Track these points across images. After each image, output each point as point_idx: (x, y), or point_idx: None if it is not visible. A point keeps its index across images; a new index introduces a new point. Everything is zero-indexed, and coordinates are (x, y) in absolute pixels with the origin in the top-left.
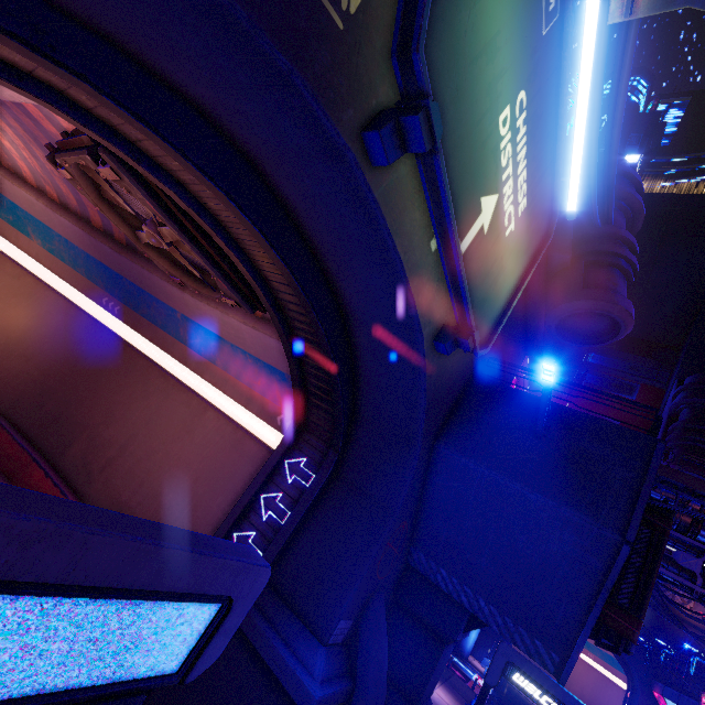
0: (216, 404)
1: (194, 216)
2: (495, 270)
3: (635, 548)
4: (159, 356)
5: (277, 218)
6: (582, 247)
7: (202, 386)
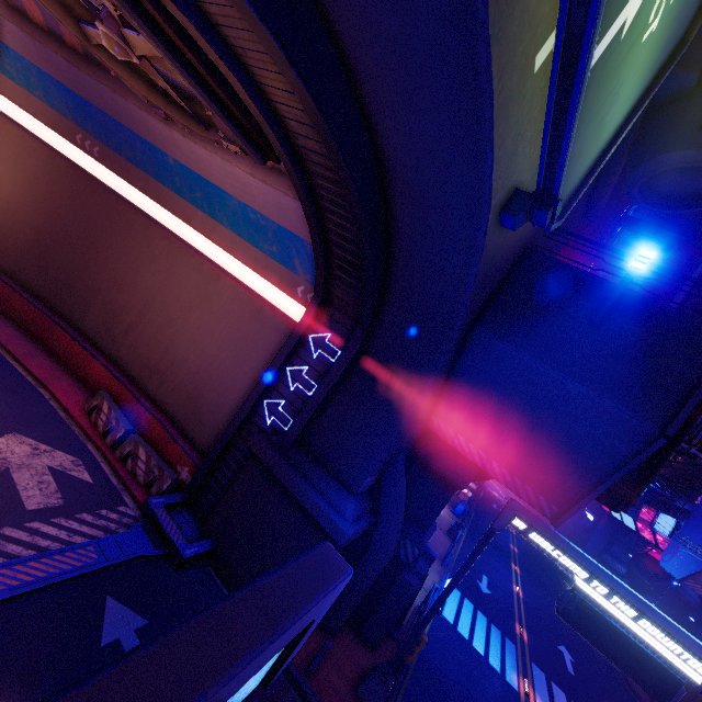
0: (229, 270)
1: (167, 4)
2: (607, 104)
3: None
4: (157, 212)
5: (297, 8)
6: None
7: (211, 249)
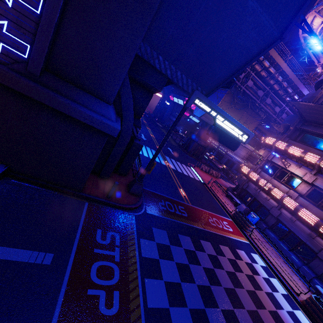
0: None
1: None
2: None
3: None
4: None
5: None
6: None
7: None
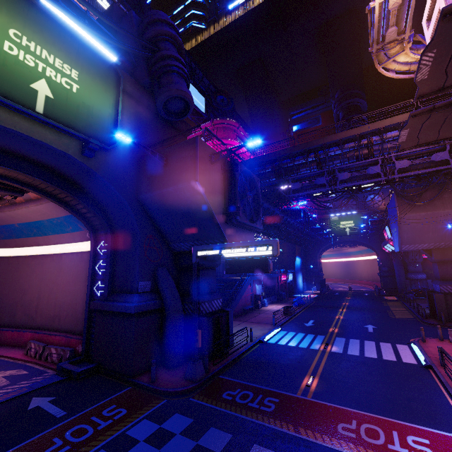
0: (66, 252)
1: None
2: (83, 109)
3: (228, 184)
4: (27, 252)
5: None
6: (151, 71)
7: (55, 249)
